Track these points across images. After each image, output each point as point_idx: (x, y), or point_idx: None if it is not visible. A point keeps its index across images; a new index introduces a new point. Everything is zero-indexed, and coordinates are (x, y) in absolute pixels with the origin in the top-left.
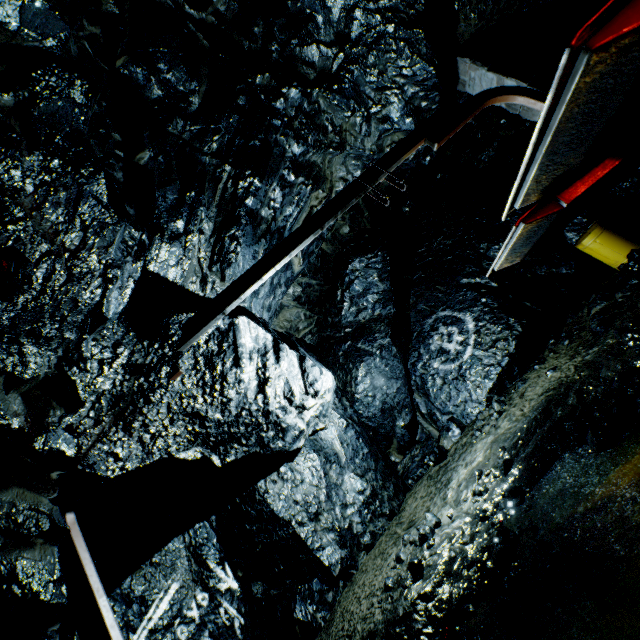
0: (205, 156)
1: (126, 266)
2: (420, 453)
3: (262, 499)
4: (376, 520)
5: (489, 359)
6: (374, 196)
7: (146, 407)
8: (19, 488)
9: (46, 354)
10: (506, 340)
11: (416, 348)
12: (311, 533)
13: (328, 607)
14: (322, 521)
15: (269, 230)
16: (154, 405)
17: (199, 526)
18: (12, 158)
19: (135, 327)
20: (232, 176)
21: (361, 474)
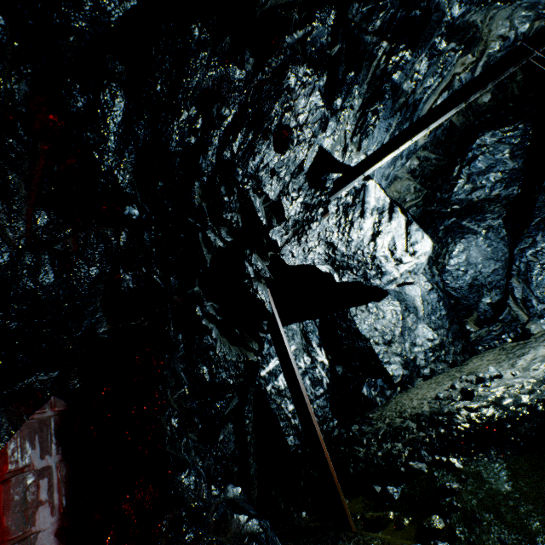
0: (368, 35)
1: (318, 136)
2: (499, 330)
3: (351, 319)
4: (438, 363)
5: None
6: (538, 62)
7: (308, 231)
8: (257, 255)
9: (277, 187)
10: None
11: (531, 235)
12: (383, 352)
13: (385, 397)
14: (392, 348)
15: (406, 103)
16: (312, 231)
17: (308, 322)
18: (295, 71)
19: (309, 179)
20: (386, 52)
21: (434, 328)
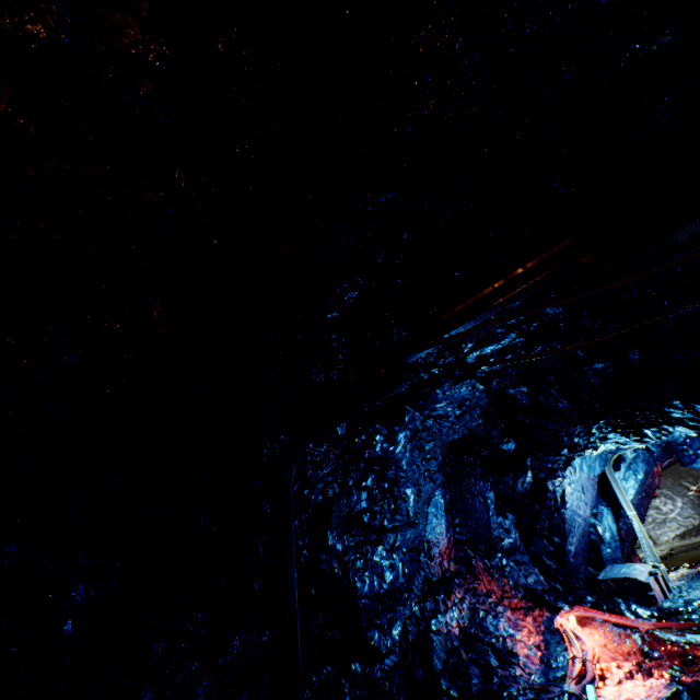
0: None
1: None
2: None
3: None
4: None
5: (682, 522)
6: None
7: None
8: None
9: None
10: (694, 519)
11: None
12: None
13: None
14: None
15: None
16: None
17: None
18: None
19: None
20: None
21: None
